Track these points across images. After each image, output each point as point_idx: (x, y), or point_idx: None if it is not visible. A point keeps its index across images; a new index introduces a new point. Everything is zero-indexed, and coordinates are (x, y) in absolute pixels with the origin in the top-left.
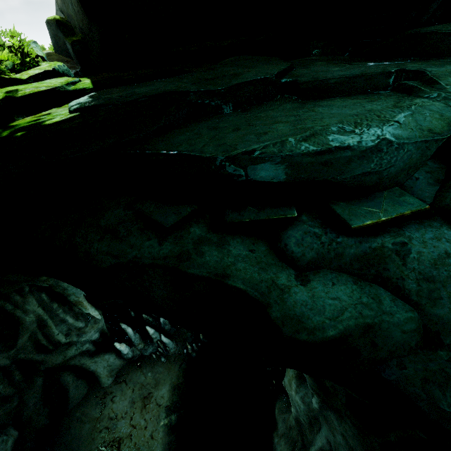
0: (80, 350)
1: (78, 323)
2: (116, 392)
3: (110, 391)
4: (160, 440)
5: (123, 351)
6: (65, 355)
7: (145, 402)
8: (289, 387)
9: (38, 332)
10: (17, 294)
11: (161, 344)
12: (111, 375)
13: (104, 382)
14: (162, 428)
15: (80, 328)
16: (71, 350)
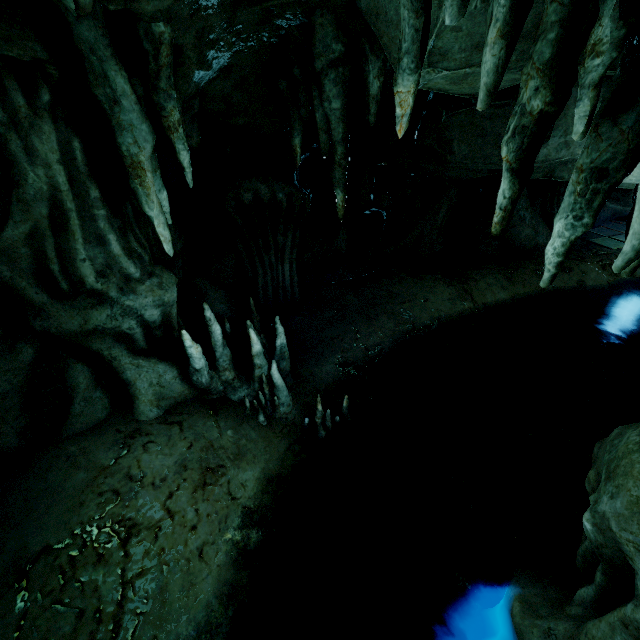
0: (117, 324)
1: (128, 262)
2: (158, 436)
3: (148, 431)
4: (215, 568)
5: (194, 362)
6: (87, 319)
7: (207, 477)
8: (637, 520)
9: (48, 237)
10: (22, 95)
11: (267, 386)
12: (159, 406)
13: (142, 411)
14: (226, 545)
15: (130, 276)
16: (100, 313)
